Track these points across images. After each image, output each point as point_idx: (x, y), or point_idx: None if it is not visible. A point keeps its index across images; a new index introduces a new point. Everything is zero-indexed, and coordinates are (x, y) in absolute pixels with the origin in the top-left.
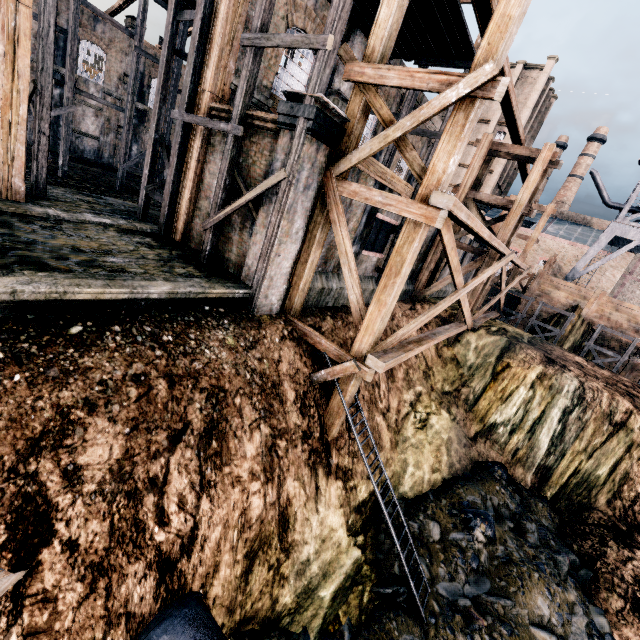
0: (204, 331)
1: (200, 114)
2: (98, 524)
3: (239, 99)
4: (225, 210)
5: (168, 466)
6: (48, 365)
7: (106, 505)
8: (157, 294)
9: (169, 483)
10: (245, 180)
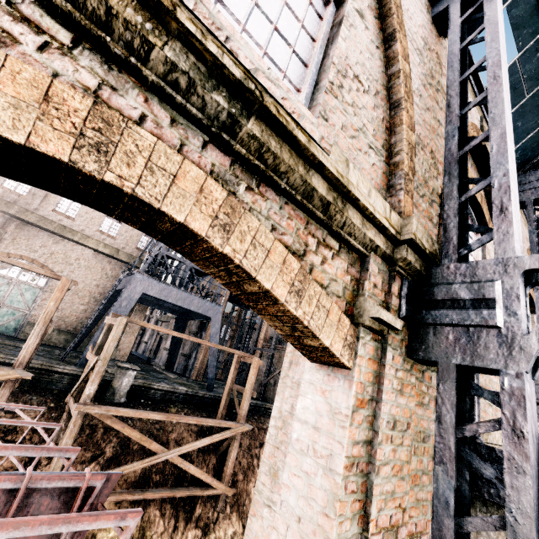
0: (265, 418)
1: (259, 346)
2: (245, 460)
3: (273, 342)
4: (269, 377)
5: (260, 452)
6: (232, 417)
7: (246, 455)
8: (252, 403)
9: (260, 458)
10: (275, 367)
